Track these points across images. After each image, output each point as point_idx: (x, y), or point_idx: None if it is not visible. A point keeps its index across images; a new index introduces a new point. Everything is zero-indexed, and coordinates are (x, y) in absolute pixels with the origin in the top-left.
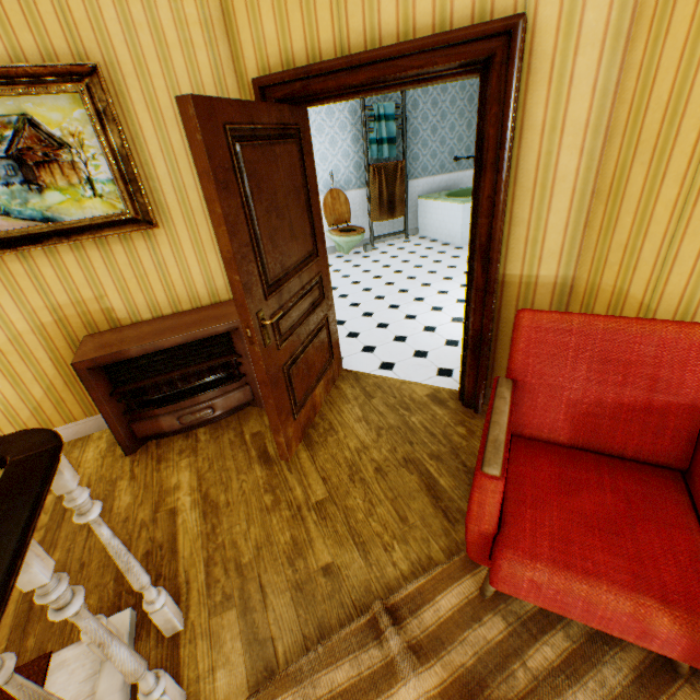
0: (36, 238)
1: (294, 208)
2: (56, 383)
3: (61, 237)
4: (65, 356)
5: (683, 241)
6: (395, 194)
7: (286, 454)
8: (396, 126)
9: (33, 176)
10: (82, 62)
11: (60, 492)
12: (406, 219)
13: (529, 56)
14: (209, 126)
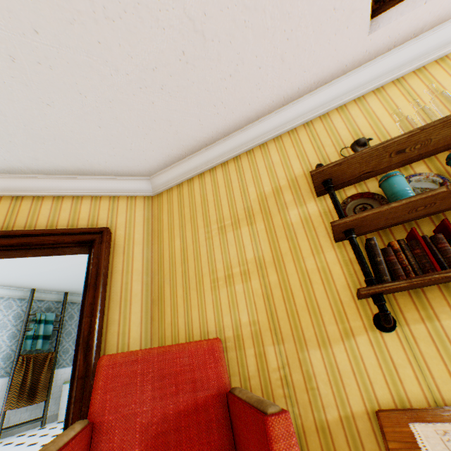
0: None
1: None
2: None
3: None
4: None
5: (192, 310)
6: (41, 378)
7: None
8: (54, 327)
9: None
10: None
11: None
12: (47, 403)
13: (114, 244)
14: None
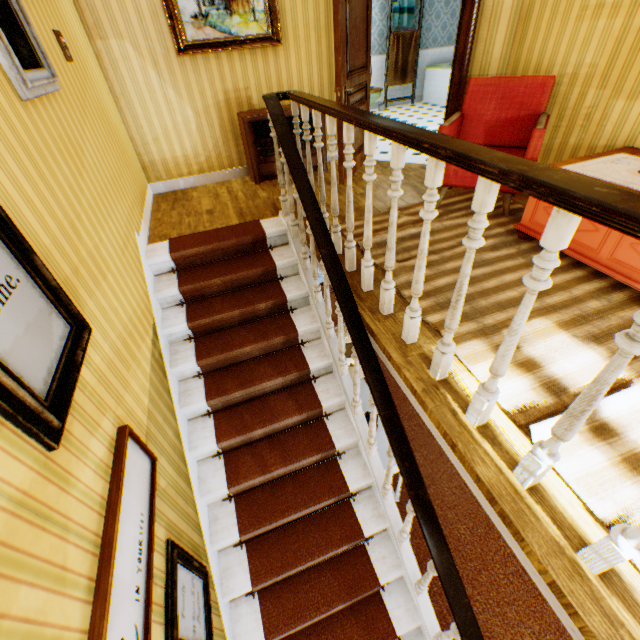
0: (225, 46)
1: (361, 32)
2: (219, 142)
3: (236, 46)
4: (225, 125)
5: (549, 41)
6: (408, 61)
7: (343, 180)
8: None
9: (229, 6)
10: None
11: (295, 116)
12: (414, 86)
13: None
14: None
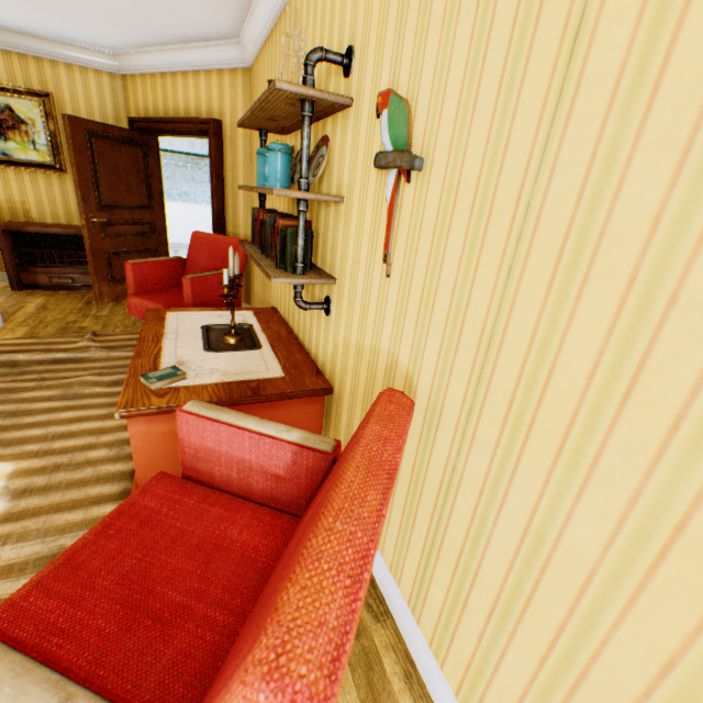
0: None
1: (134, 179)
2: None
3: (11, 165)
4: None
5: None
6: None
7: (99, 300)
8: None
9: (5, 133)
10: (44, 91)
11: None
12: None
13: (226, 135)
14: (76, 128)
